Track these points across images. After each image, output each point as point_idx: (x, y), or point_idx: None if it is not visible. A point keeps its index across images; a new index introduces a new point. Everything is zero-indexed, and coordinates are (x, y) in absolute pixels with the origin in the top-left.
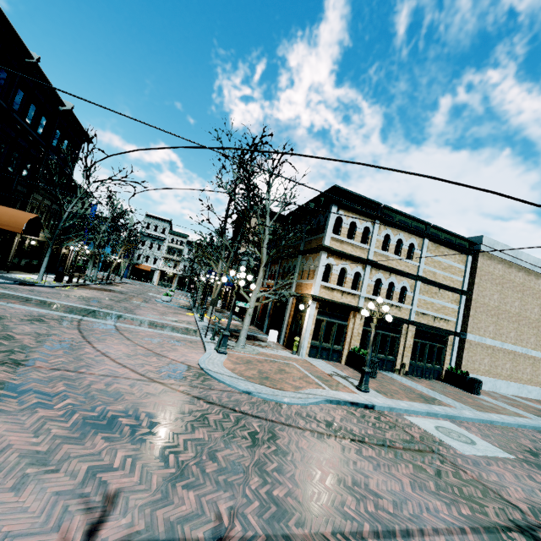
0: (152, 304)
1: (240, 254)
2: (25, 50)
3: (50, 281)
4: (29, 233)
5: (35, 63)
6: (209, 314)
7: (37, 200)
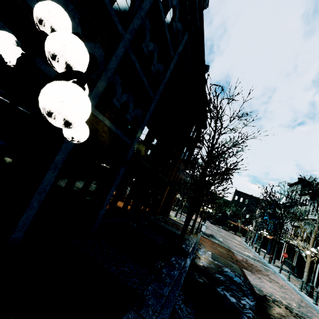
0: None
1: None
2: None
3: None
4: None
5: None
6: None
7: None
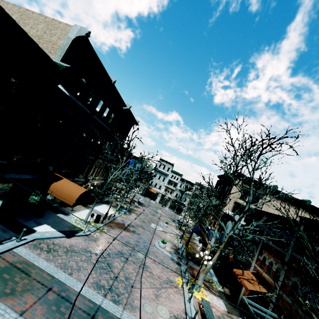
0: (151, 257)
1: (223, 212)
2: (108, 77)
3: (92, 220)
4: (78, 203)
5: (112, 84)
6: (196, 287)
7: (99, 163)
